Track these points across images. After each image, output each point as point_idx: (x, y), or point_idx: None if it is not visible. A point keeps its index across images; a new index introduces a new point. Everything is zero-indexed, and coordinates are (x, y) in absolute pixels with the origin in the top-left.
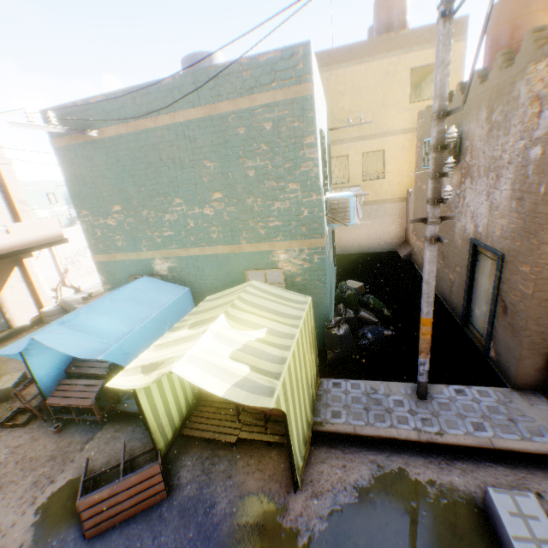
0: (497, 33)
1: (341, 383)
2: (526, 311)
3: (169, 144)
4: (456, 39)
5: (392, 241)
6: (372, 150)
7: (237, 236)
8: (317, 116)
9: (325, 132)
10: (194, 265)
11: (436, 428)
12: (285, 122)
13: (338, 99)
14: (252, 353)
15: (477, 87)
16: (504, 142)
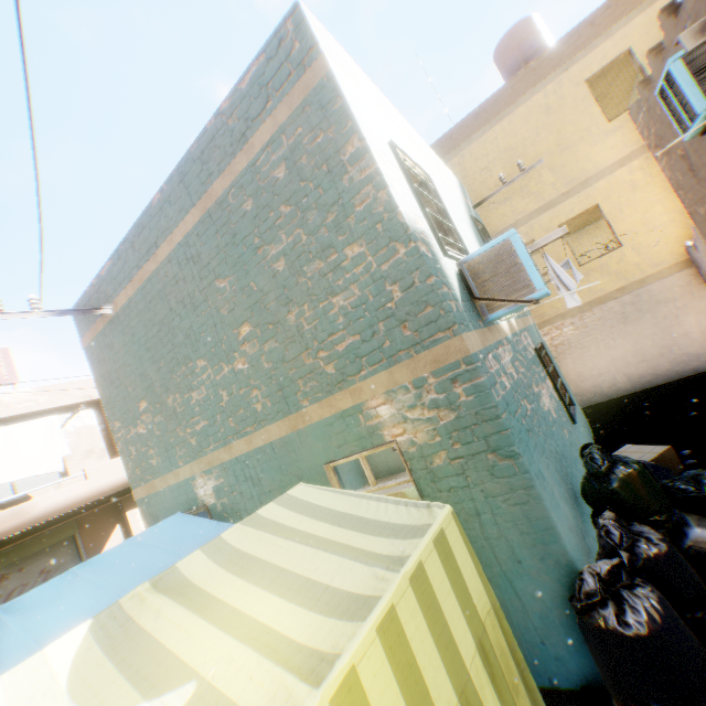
0: None
1: None
2: None
3: (175, 281)
4: (645, 4)
5: (702, 347)
6: (572, 215)
7: (292, 395)
8: (360, 112)
9: (453, 195)
10: (246, 475)
11: None
12: (303, 148)
13: (485, 177)
14: None
15: None
16: None
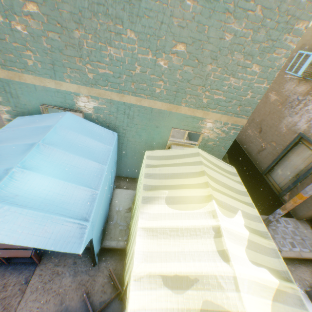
0: None
1: None
2: None
3: None
4: None
5: None
6: None
7: (180, 98)
8: None
9: None
10: (125, 112)
11: (277, 247)
12: None
13: None
14: (255, 248)
15: None
16: None
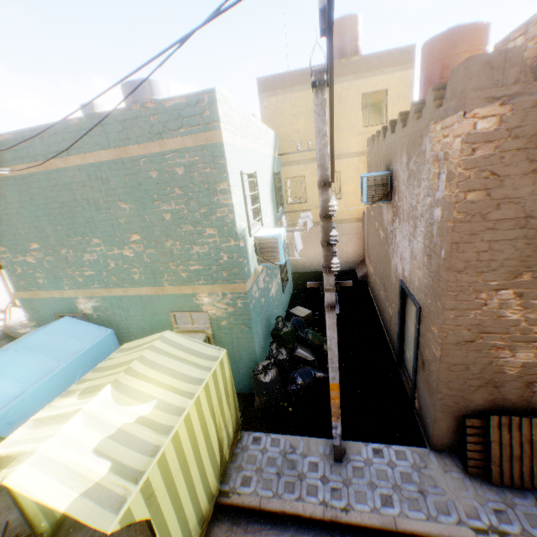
0: (428, 71)
1: (261, 437)
2: (437, 374)
3: (83, 184)
4: (405, 67)
5: (351, 259)
6: None
7: (159, 278)
8: (231, 161)
9: (267, 161)
10: (119, 305)
11: (344, 501)
12: (197, 168)
13: (293, 121)
14: (124, 440)
15: (400, 130)
16: (418, 193)
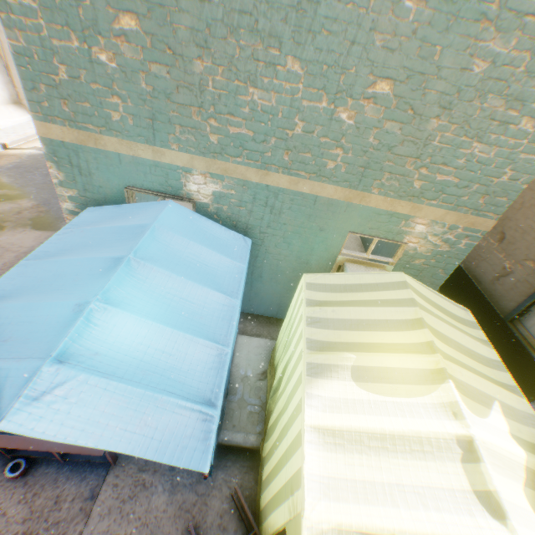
0: None
1: None
2: None
3: None
4: None
5: None
6: None
7: (371, 178)
8: None
9: None
10: (267, 203)
11: None
12: None
13: None
14: None
15: None
16: None
